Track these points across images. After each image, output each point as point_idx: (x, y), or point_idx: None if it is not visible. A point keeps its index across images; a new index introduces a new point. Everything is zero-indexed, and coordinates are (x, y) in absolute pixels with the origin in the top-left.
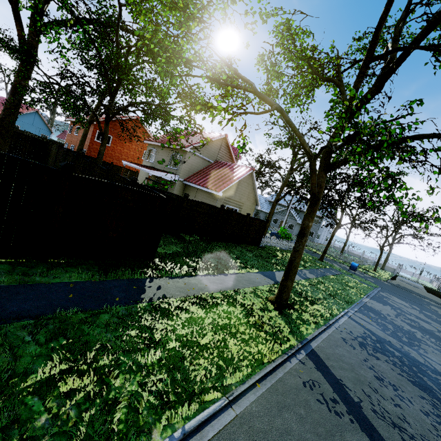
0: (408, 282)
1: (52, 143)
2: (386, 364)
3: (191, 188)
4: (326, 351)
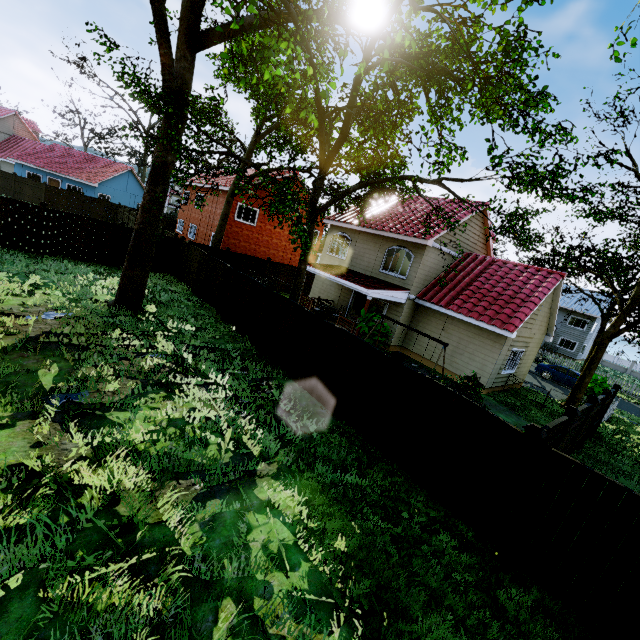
0: None
1: (190, 243)
2: None
3: (431, 312)
4: None
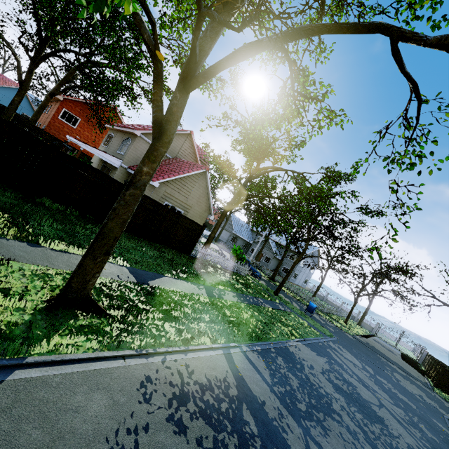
0: (384, 344)
1: None
2: (189, 446)
3: None
4: (37, 394)
